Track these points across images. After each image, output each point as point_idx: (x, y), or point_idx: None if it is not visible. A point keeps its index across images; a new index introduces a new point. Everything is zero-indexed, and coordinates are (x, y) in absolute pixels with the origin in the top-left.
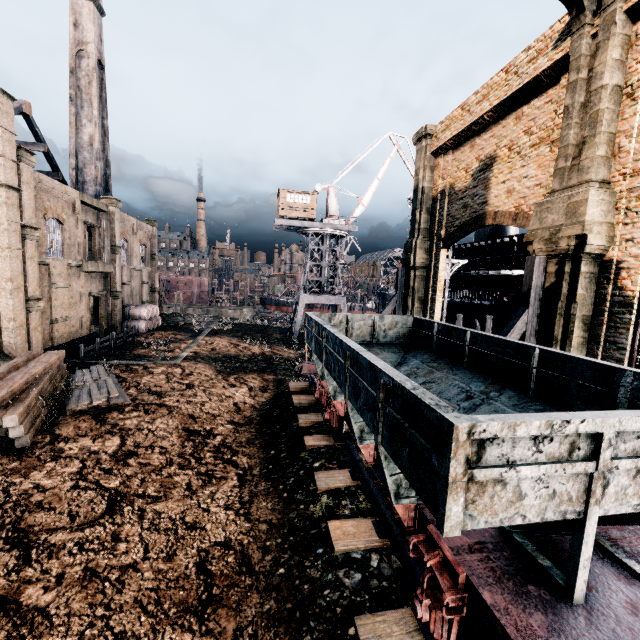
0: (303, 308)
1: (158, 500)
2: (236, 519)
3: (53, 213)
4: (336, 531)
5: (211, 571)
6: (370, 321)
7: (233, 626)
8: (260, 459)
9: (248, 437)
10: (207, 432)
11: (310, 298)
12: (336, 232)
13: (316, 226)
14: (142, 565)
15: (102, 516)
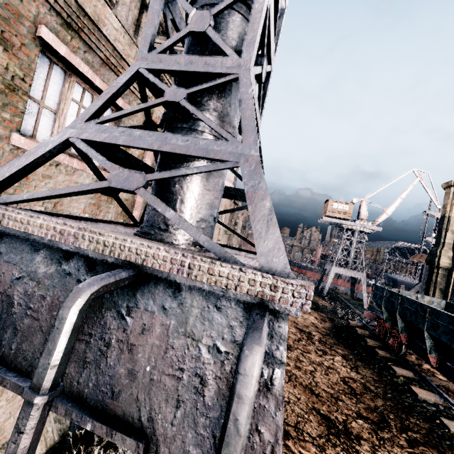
0: (333, 275)
1: (306, 352)
2: (352, 372)
3: (226, 207)
4: (416, 390)
5: (350, 385)
6: (414, 297)
7: (373, 404)
8: (349, 352)
9: (333, 341)
10: (308, 332)
11: (339, 270)
12: (364, 230)
13: (350, 224)
14: (316, 372)
15: (287, 350)
